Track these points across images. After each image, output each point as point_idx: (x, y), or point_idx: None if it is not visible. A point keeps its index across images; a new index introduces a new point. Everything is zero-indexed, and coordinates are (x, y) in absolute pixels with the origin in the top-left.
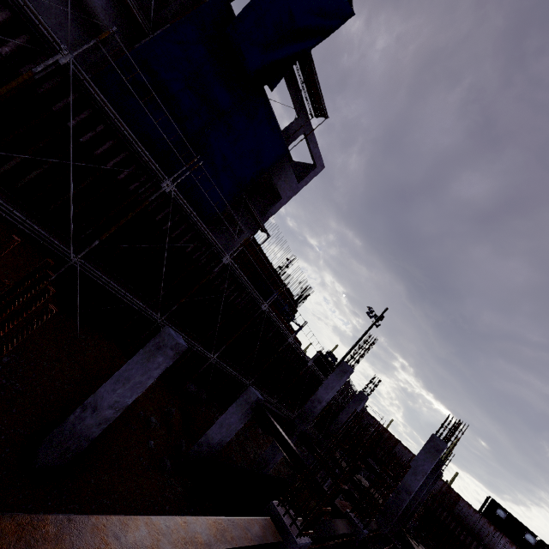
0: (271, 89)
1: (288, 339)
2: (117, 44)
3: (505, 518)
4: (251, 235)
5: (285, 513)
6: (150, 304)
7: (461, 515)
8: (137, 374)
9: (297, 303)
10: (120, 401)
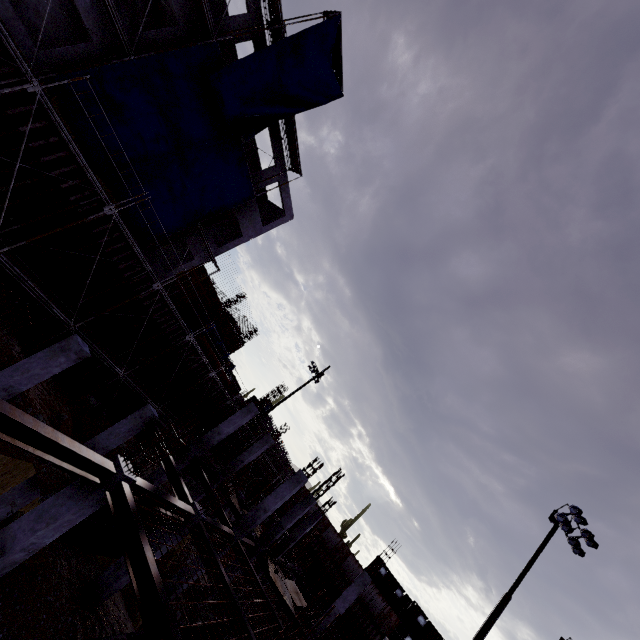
0: (246, 139)
1: (210, 373)
2: (93, 46)
3: (385, 575)
4: (202, 263)
5: (123, 461)
6: (66, 309)
7: (347, 569)
8: (38, 367)
9: (239, 342)
10: (15, 387)
